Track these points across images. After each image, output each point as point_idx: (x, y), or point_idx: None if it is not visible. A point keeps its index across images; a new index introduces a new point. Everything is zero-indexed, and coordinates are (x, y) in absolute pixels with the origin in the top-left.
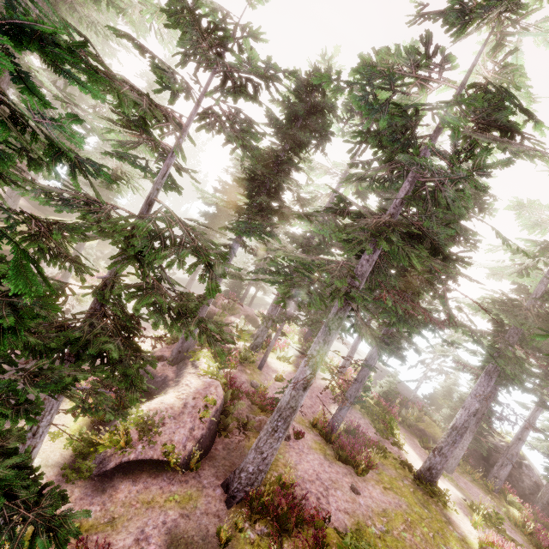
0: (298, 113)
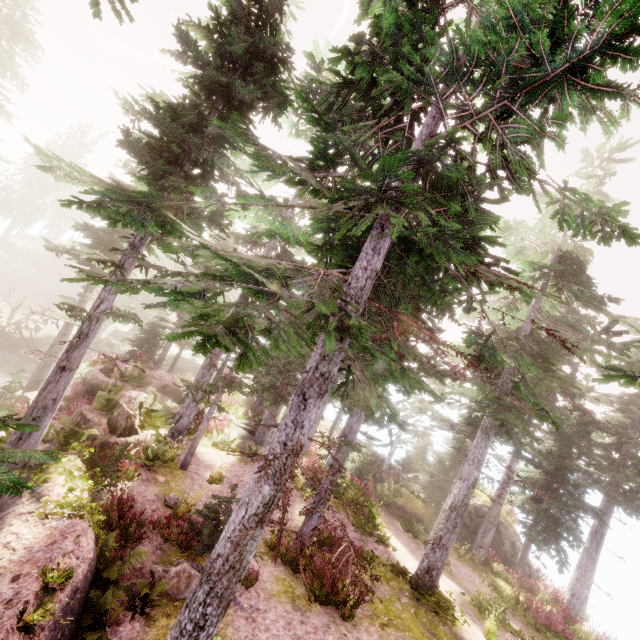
0: (235, 52)
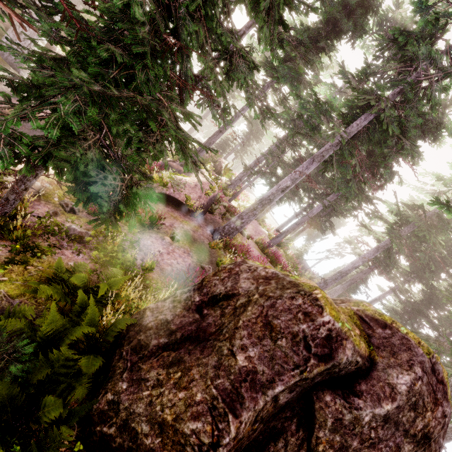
0: (350, 2)
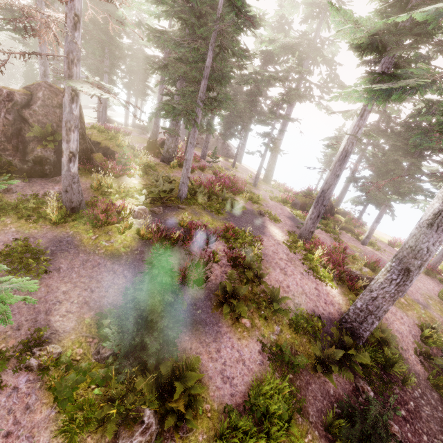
0: None
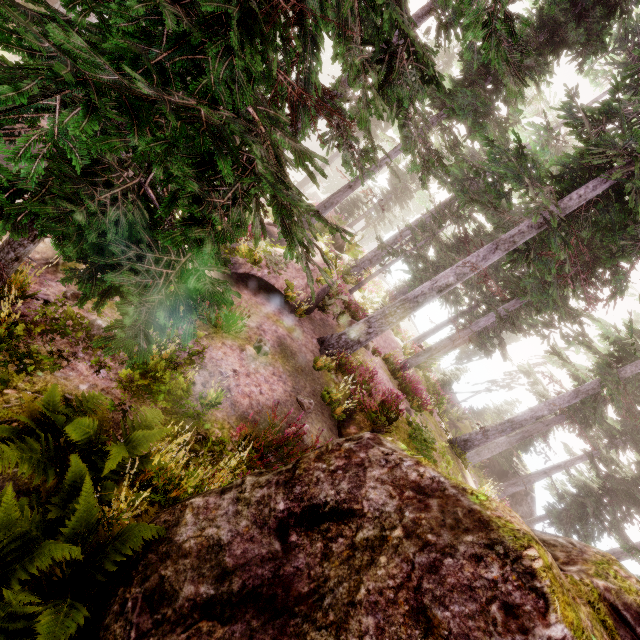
0: None
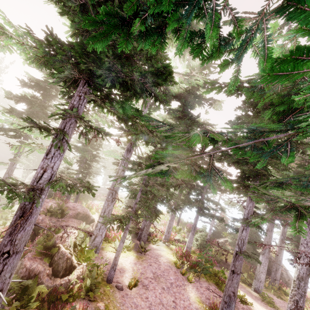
0: None
